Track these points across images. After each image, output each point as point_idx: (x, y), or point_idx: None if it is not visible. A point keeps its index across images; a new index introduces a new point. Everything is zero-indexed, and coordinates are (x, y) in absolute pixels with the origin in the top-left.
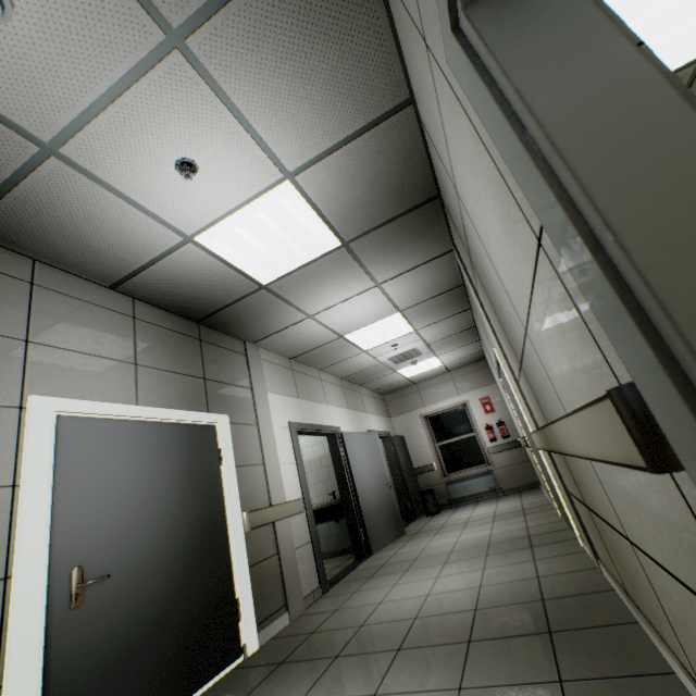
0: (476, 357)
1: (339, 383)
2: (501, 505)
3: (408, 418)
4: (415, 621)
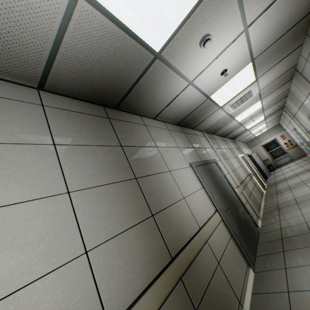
0: (276, 124)
1: (242, 143)
2: (296, 162)
3: (256, 147)
4: (295, 174)
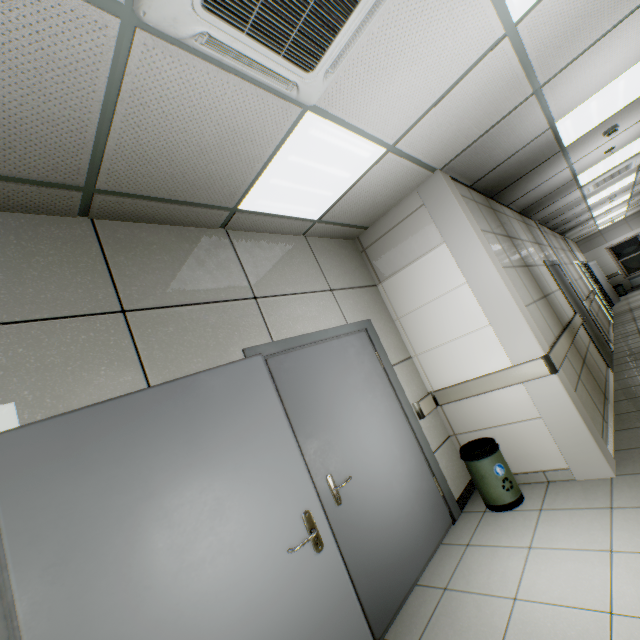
0: None
1: (571, 242)
2: None
3: (595, 251)
4: None
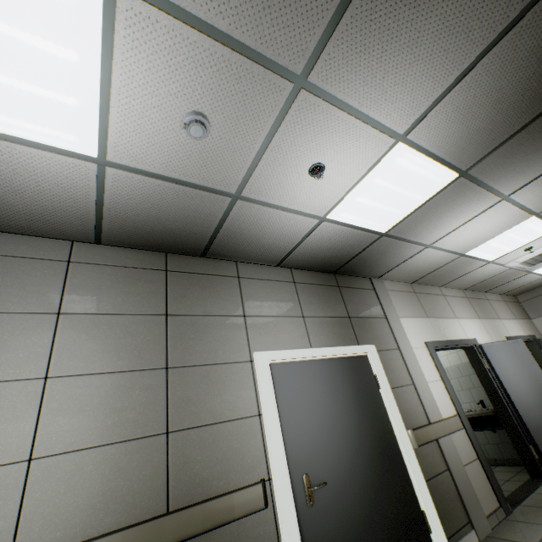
0: None
1: (462, 294)
2: None
3: None
4: None
